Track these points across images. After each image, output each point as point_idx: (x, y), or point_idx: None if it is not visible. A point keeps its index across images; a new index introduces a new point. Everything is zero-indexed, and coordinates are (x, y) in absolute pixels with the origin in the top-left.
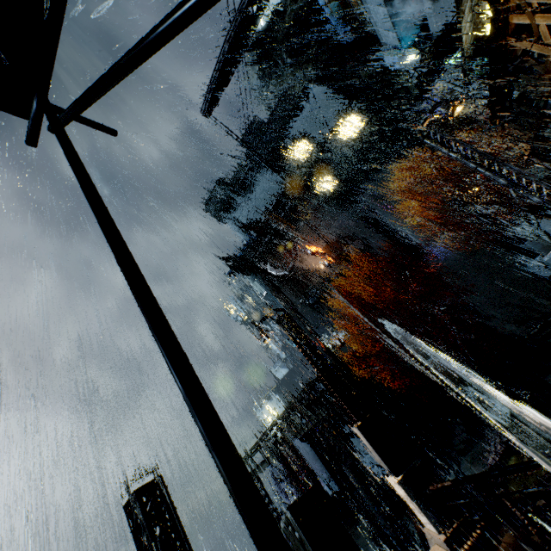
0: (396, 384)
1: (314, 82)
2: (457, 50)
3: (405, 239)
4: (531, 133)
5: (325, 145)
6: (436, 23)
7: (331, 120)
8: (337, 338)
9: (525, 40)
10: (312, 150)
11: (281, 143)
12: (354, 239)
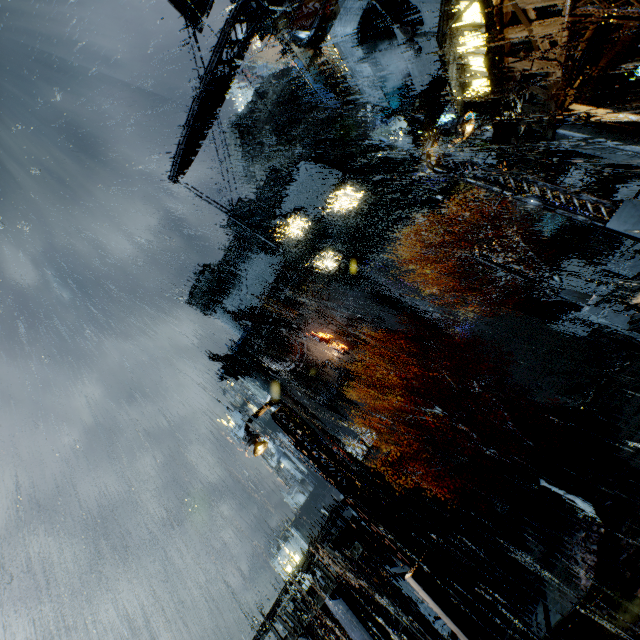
0: (443, 492)
1: (304, 158)
2: (447, 105)
3: (424, 314)
4: (542, 173)
5: (322, 219)
6: (421, 81)
7: (327, 194)
8: (362, 443)
9: (524, 57)
10: (309, 225)
11: (273, 221)
12: (367, 320)
